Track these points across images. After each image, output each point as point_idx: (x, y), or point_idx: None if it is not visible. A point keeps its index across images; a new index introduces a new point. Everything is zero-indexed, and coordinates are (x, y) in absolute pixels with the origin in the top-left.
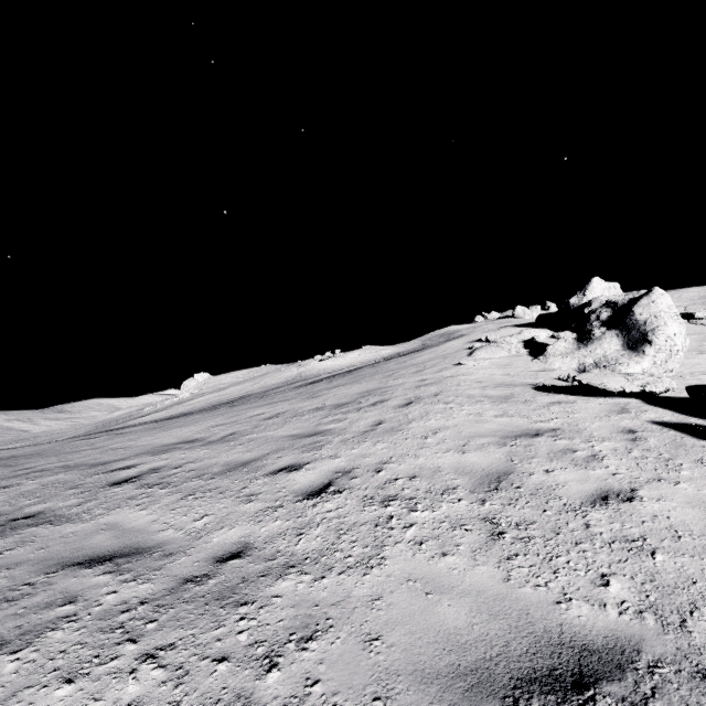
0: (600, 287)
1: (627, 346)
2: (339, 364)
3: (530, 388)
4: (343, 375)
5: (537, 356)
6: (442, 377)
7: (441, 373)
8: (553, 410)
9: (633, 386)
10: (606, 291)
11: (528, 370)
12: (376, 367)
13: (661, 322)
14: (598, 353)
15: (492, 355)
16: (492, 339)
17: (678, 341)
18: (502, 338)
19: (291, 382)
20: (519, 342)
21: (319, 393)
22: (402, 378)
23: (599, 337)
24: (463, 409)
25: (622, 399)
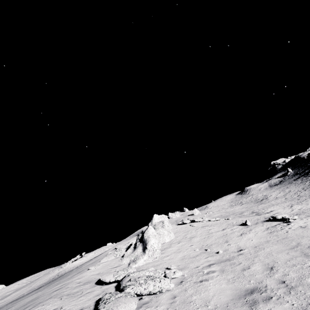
0: (157, 217)
1: (143, 250)
2: (82, 261)
3: (94, 283)
4: (54, 280)
5: (122, 257)
6: (70, 282)
7: (75, 277)
8: (78, 300)
9: (113, 278)
10: (160, 218)
11: (112, 267)
12: (70, 272)
13: (150, 239)
14: (136, 254)
15: (107, 259)
16: (118, 247)
17: (155, 245)
18: (121, 246)
19: (50, 281)
20: (125, 248)
21: (16, 303)
22: (59, 284)
23: (138, 246)
24: (45, 308)
25: (112, 284)
